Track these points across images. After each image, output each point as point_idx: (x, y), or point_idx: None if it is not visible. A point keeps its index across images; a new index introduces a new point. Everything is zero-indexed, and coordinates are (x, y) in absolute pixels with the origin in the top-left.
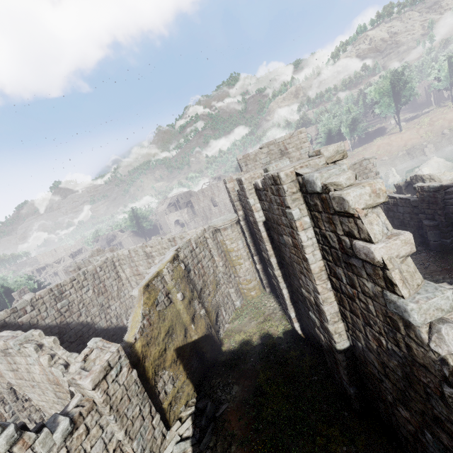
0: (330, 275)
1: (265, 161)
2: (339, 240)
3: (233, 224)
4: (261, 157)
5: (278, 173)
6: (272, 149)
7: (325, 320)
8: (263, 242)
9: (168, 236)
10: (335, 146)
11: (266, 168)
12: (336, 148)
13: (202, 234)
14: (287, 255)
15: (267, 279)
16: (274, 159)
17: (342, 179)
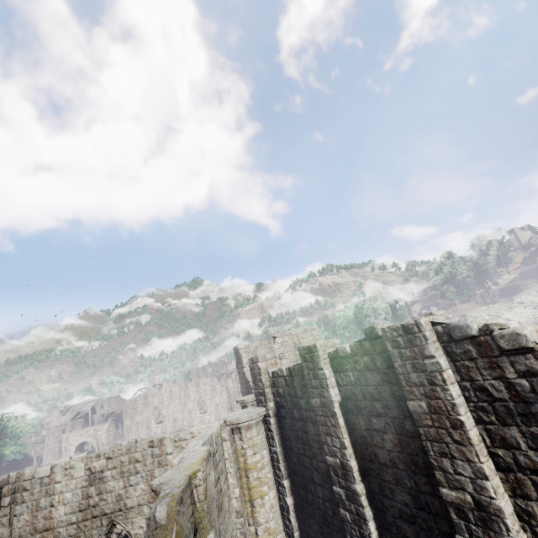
0: (493, 447)
1: (278, 352)
2: (510, 385)
3: (260, 420)
4: (275, 346)
5: (418, 319)
6: (286, 340)
7: (501, 534)
8: (338, 434)
9: (148, 437)
10: (442, 312)
11: (372, 326)
12: (443, 313)
13: (220, 431)
14: (384, 448)
15: (300, 529)
16: (288, 352)
17: (502, 320)
